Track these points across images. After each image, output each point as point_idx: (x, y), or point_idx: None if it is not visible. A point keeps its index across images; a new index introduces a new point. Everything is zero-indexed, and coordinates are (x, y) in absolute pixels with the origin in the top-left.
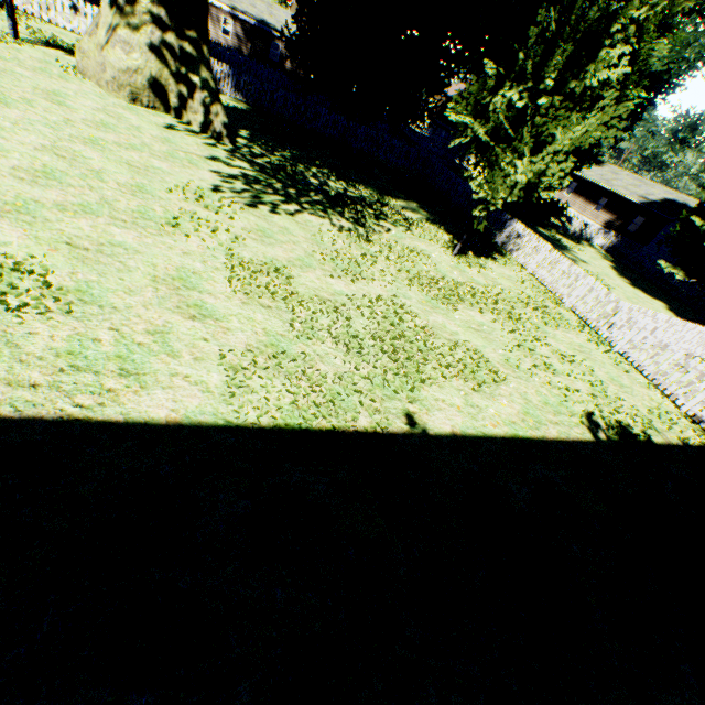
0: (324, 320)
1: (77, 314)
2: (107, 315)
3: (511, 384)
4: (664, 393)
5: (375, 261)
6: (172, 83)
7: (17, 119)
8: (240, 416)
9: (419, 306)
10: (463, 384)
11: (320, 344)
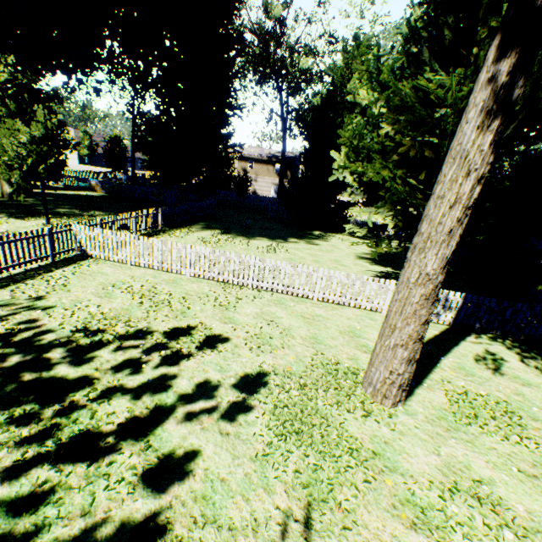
0: None
1: None
2: None
3: None
4: None
5: None
6: None
7: None
8: None
9: None
10: None
11: None
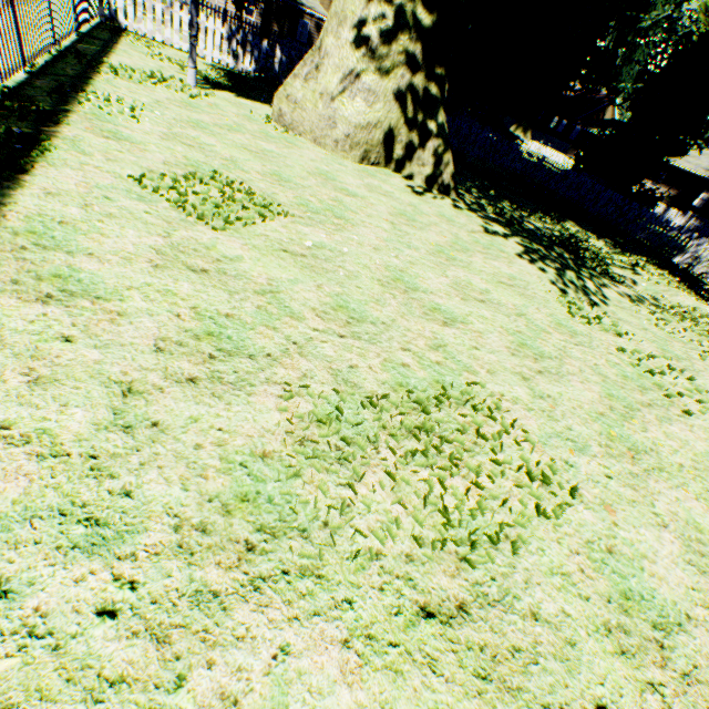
0: None
1: None
2: None
3: None
4: None
5: None
6: (403, 132)
7: (382, 245)
8: None
9: None
10: None
11: None
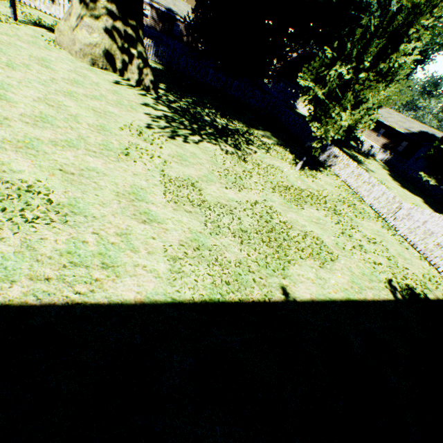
0: (224, 219)
1: (71, 223)
2: (90, 222)
3: (342, 262)
4: (431, 263)
5: (251, 176)
6: (118, 53)
7: (20, 79)
8: (181, 295)
9: (280, 207)
10: (313, 263)
11: (224, 237)
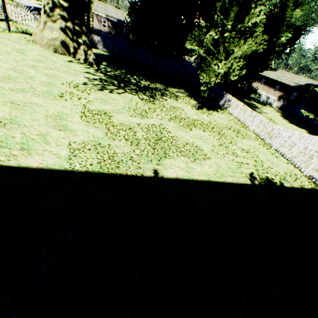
0: (123, 132)
1: (8, 127)
2: (21, 128)
3: (212, 160)
4: (295, 166)
5: (154, 111)
6: (71, 43)
7: (1, 59)
8: (72, 167)
9: (172, 128)
10: (186, 159)
11: (118, 141)
